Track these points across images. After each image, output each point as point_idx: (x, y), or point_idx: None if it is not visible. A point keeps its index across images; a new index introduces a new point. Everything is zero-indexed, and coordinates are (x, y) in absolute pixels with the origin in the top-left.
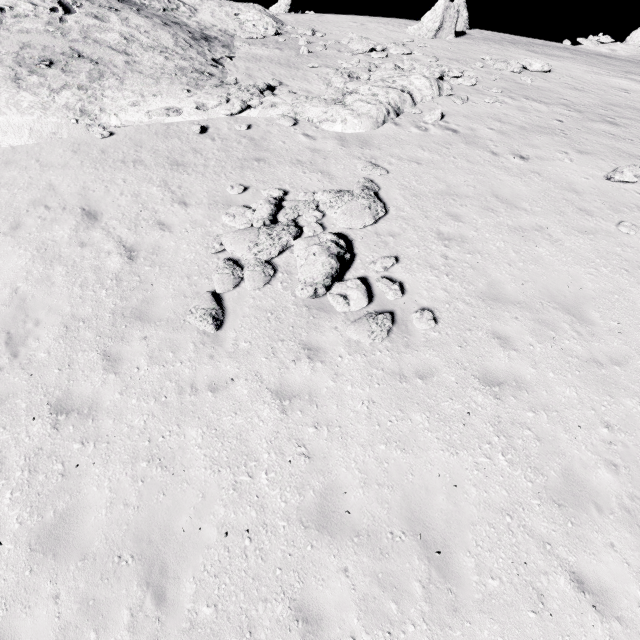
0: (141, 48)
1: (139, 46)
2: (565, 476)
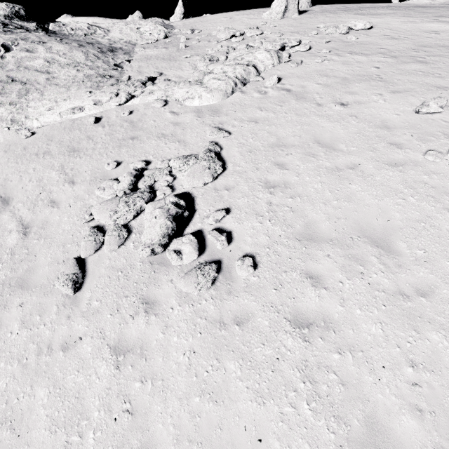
0: (59, 66)
1: (58, 65)
2: (368, 425)
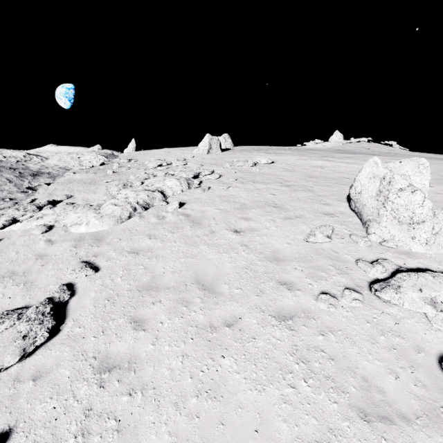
0: None
1: None
2: None
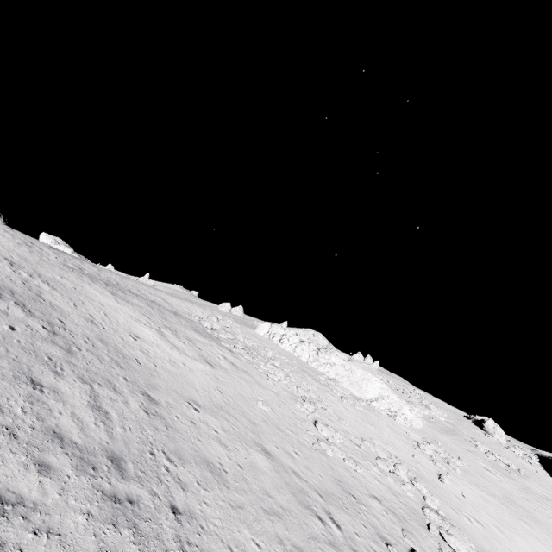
0: None
1: None
2: None
